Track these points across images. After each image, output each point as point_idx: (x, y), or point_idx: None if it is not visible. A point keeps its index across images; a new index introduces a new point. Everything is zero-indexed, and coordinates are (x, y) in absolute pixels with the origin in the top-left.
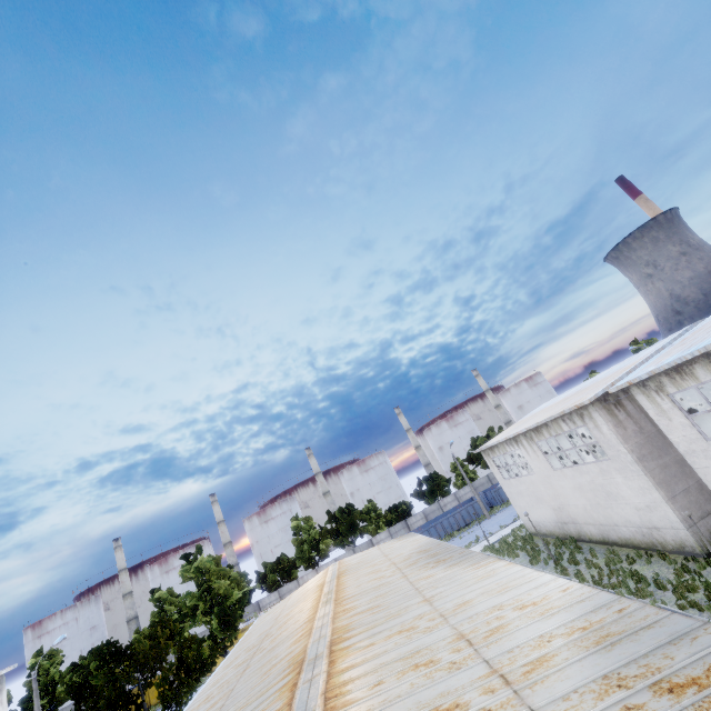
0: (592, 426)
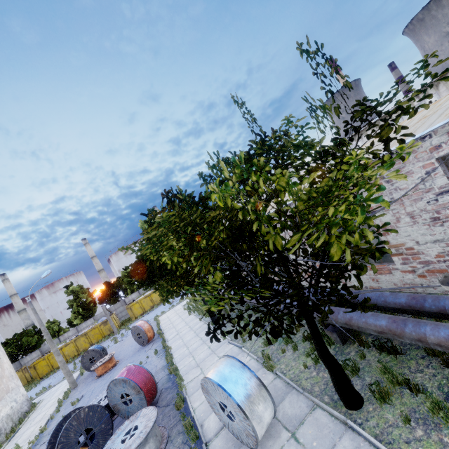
0: (444, 89)
